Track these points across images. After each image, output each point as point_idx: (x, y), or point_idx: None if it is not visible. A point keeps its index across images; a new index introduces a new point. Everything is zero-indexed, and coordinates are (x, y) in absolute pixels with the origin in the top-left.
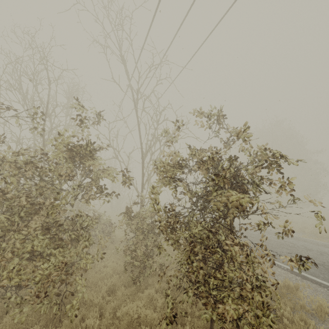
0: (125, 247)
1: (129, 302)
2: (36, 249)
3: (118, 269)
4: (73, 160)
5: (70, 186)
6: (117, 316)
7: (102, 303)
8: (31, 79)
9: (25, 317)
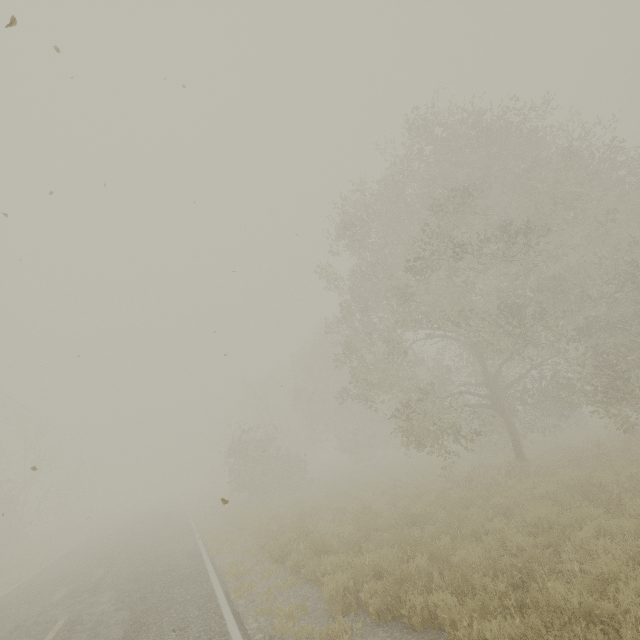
0: None
1: None
2: None
3: None
4: None
5: None
6: None
7: None
8: None
9: None
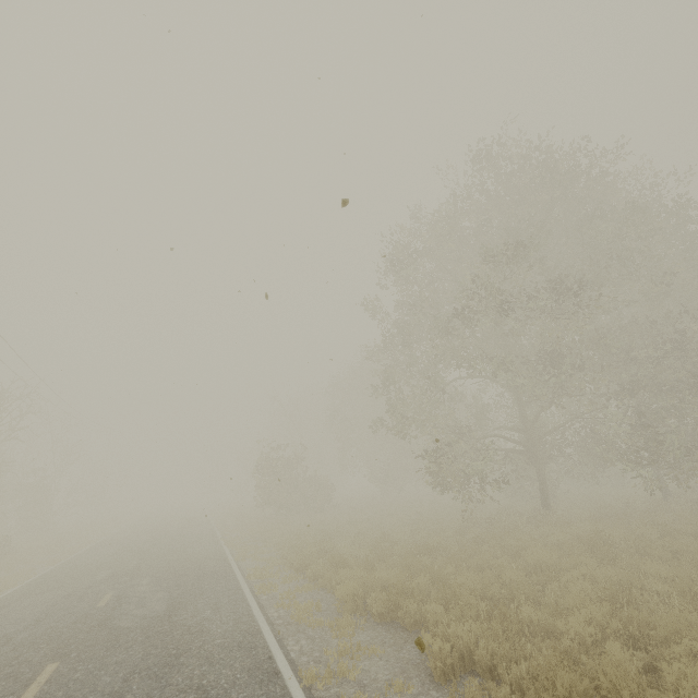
0: None
1: None
2: None
3: None
4: None
5: None
6: None
7: None
8: None
9: None
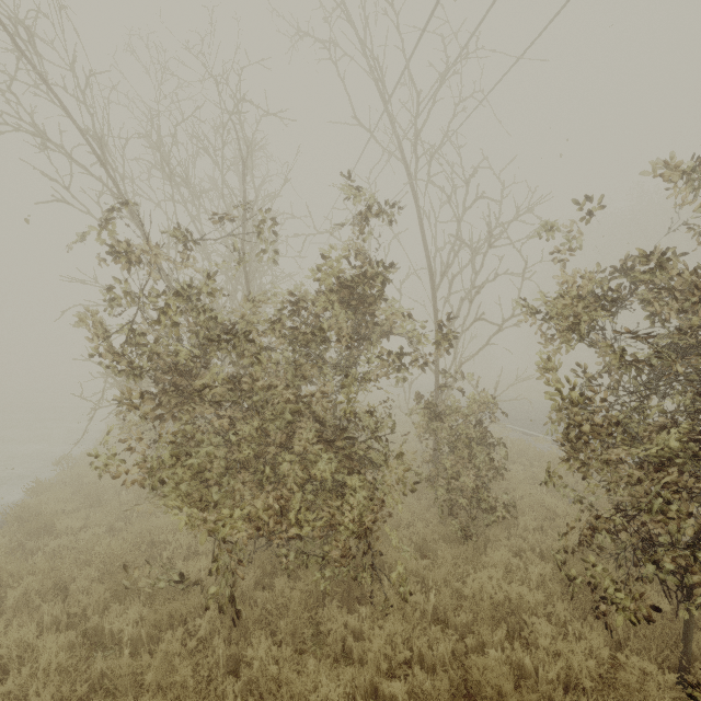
0: (435, 471)
1: (467, 570)
2: (327, 476)
3: (412, 511)
4: (356, 308)
5: (344, 360)
6: (465, 593)
7: (419, 570)
8: (206, 150)
9: (309, 586)
